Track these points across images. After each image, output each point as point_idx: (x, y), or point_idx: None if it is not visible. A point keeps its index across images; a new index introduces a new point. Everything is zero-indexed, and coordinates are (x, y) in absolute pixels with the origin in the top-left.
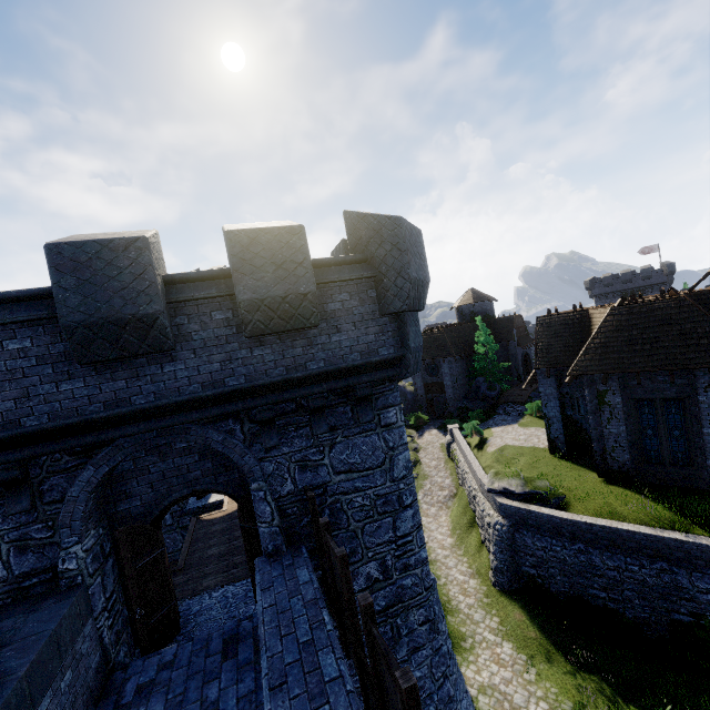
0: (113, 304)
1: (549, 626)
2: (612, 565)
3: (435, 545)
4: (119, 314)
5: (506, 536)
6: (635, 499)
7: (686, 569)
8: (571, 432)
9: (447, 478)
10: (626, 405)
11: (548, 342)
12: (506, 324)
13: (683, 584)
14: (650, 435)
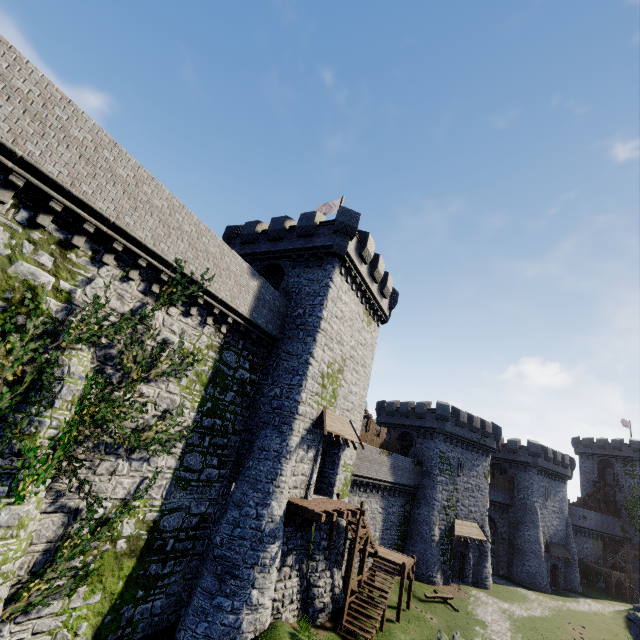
0: None
1: None
2: None
3: None
4: None
5: None
6: None
7: None
8: None
9: None
10: None
11: None
12: None
13: None
14: None
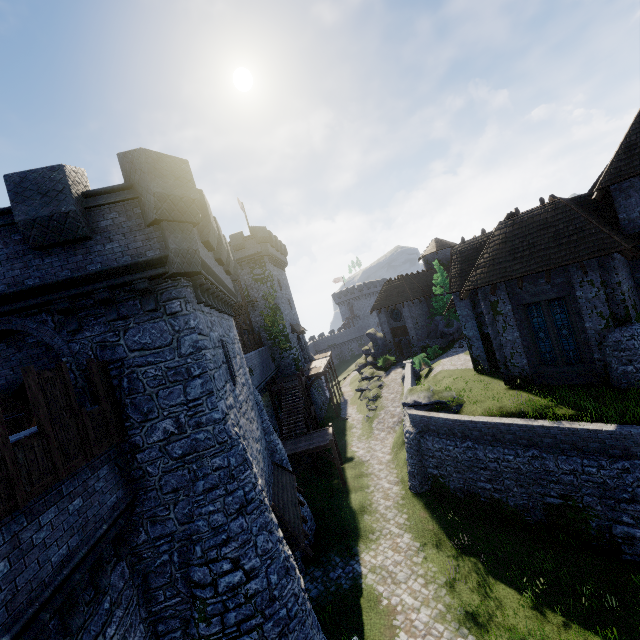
0: None
1: (446, 518)
2: (493, 457)
3: (374, 461)
4: None
5: (413, 442)
6: (527, 399)
7: (553, 454)
8: (491, 349)
9: (398, 407)
10: (517, 312)
11: (460, 267)
12: None
13: (550, 467)
14: (543, 338)
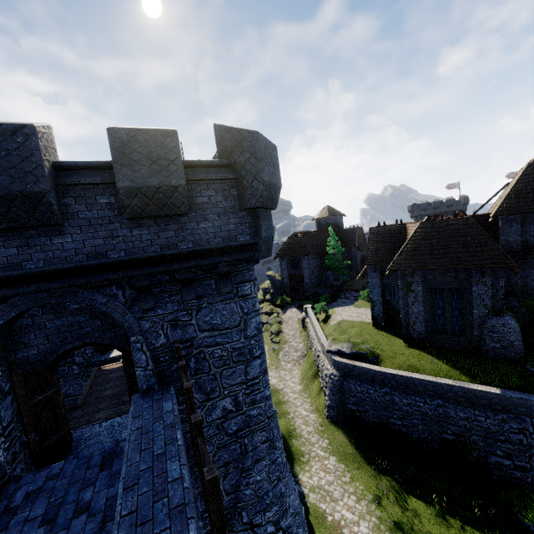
0: (1, 181)
1: (362, 444)
2: (407, 402)
3: (288, 390)
4: (7, 190)
5: (337, 383)
6: (425, 358)
7: (453, 404)
8: (388, 311)
9: (301, 343)
10: (425, 292)
11: (376, 246)
12: (351, 233)
13: (451, 414)
14: (439, 314)
